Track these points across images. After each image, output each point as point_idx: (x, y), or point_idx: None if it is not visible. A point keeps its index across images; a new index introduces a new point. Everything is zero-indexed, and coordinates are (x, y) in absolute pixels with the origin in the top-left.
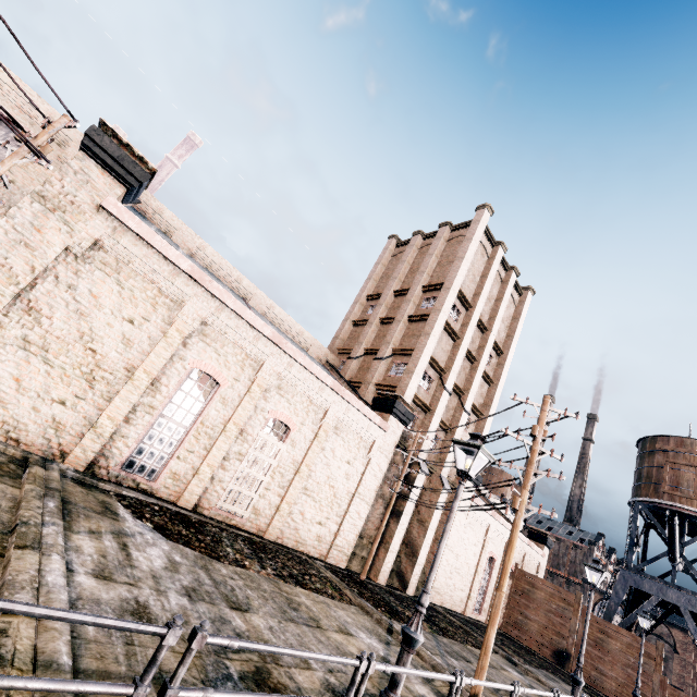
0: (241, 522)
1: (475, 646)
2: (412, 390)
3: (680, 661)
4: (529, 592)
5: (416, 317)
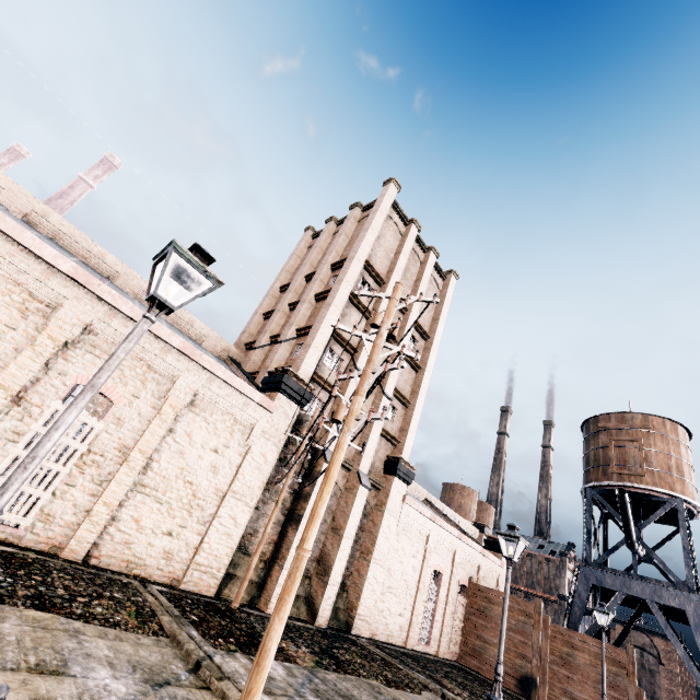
0: (15, 534)
1: (389, 681)
2: (309, 366)
3: (666, 674)
4: (486, 610)
5: (323, 294)
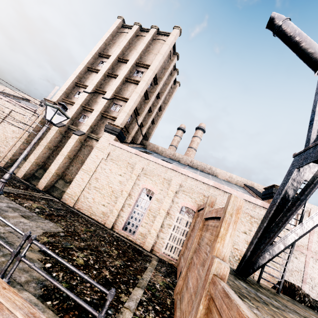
0: None
1: None
2: (57, 96)
3: None
4: (195, 223)
5: None
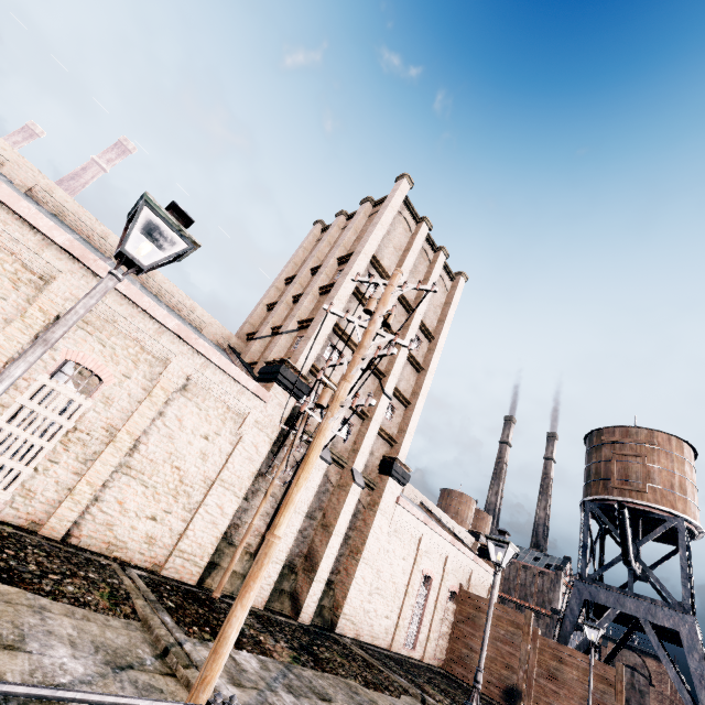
0: None
1: (368, 682)
2: (308, 358)
3: (656, 695)
4: (475, 618)
5: (327, 288)
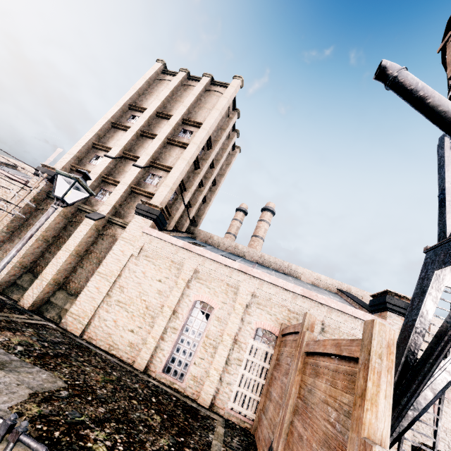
0: None
1: None
2: (63, 162)
3: None
4: (281, 356)
5: None
